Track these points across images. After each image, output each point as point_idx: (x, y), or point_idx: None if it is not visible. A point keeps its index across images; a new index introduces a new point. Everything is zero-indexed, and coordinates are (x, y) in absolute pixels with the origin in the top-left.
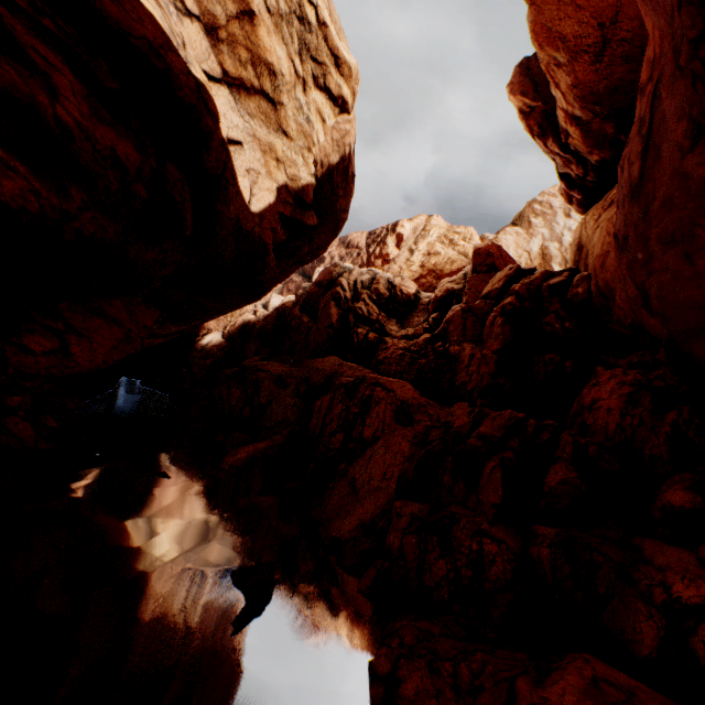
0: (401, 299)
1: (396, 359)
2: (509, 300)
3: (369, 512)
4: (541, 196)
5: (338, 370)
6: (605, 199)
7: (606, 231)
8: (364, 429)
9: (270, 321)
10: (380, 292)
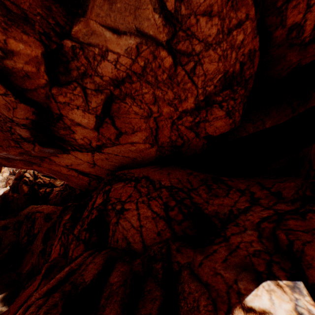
0: None
1: (55, 196)
2: None
3: (35, 258)
4: None
5: (30, 211)
6: None
7: None
8: (34, 230)
9: None
10: None
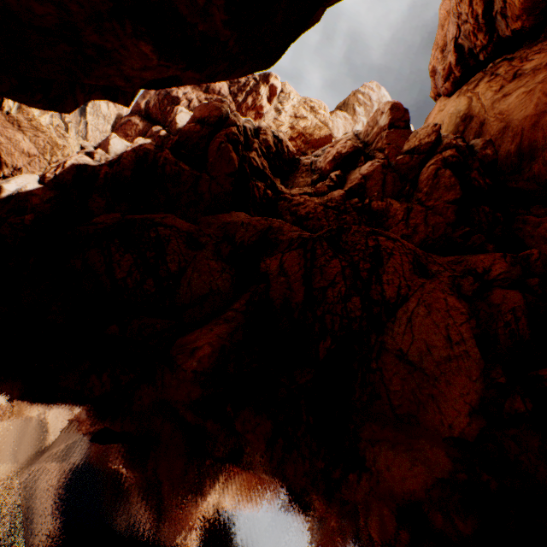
0: (287, 156)
1: (323, 214)
2: (450, 153)
3: (472, 391)
4: (364, 88)
5: (272, 225)
6: (497, 75)
7: (542, 93)
8: (383, 287)
9: (127, 165)
10: (270, 144)
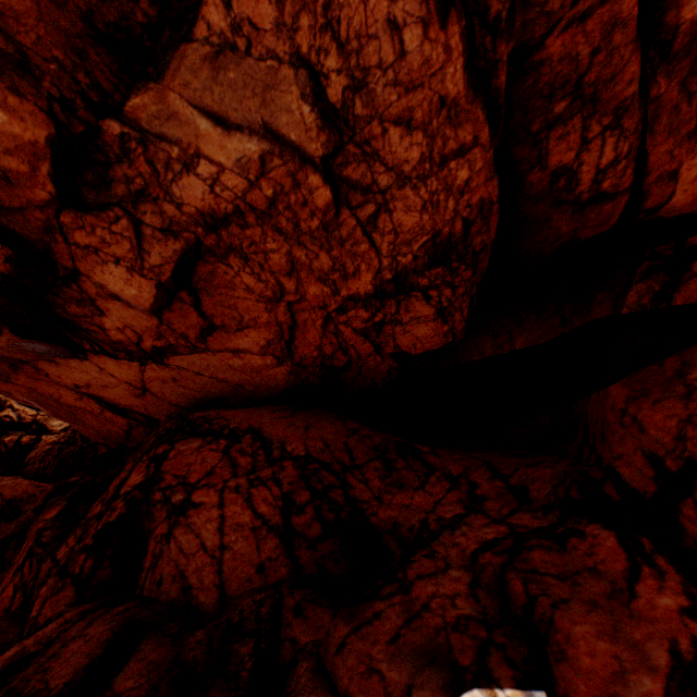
0: None
1: (41, 456)
2: None
3: None
4: None
5: None
6: None
7: None
8: None
9: None
10: None
